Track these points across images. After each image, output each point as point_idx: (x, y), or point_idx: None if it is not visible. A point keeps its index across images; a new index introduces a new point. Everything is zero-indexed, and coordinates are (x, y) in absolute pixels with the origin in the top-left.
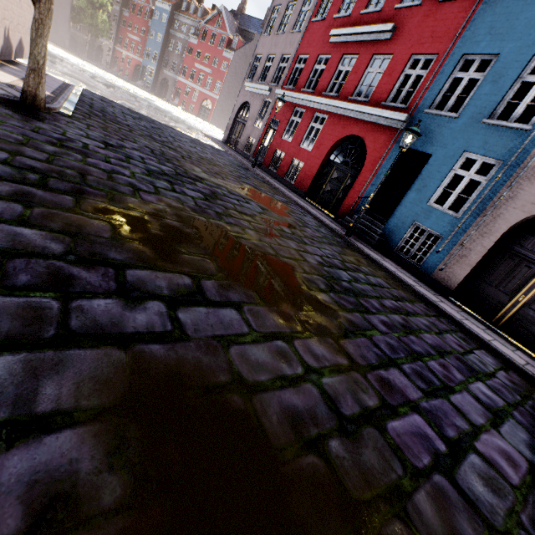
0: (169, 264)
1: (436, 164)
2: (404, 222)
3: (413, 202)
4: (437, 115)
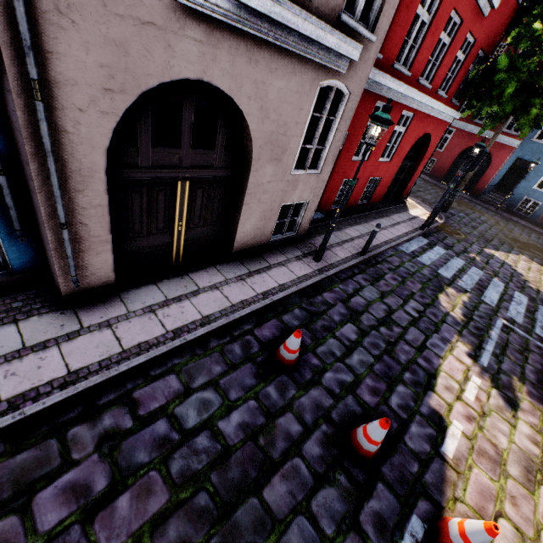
0: (541, 257)
1: (538, 169)
2: (519, 197)
3: (524, 187)
4: (538, 143)
